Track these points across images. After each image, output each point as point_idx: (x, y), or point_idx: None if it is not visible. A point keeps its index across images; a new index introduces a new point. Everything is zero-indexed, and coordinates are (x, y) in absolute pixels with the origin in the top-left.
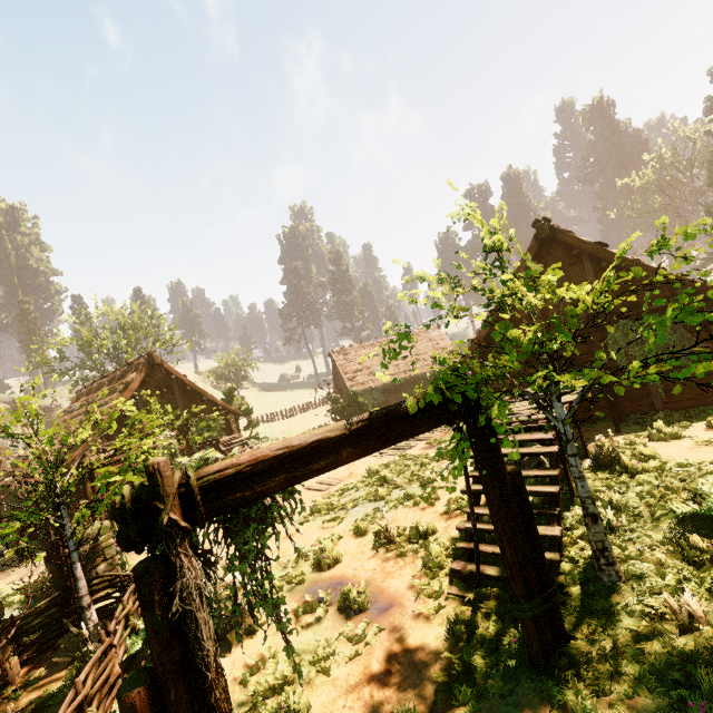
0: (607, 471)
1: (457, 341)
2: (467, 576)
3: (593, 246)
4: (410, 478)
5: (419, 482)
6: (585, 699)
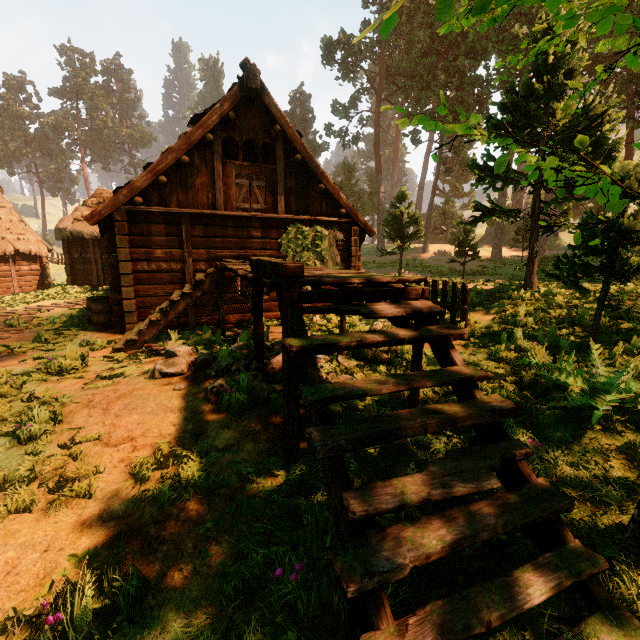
0: (392, 368)
1: None
2: None
3: (294, 132)
4: None
5: (1, 436)
6: None
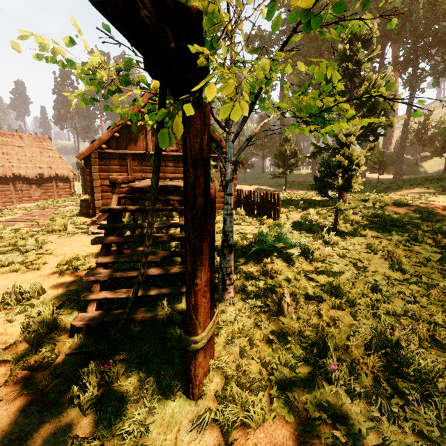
0: None
1: (130, 58)
2: (95, 327)
3: None
4: (4, 248)
5: (17, 252)
6: (255, 406)
